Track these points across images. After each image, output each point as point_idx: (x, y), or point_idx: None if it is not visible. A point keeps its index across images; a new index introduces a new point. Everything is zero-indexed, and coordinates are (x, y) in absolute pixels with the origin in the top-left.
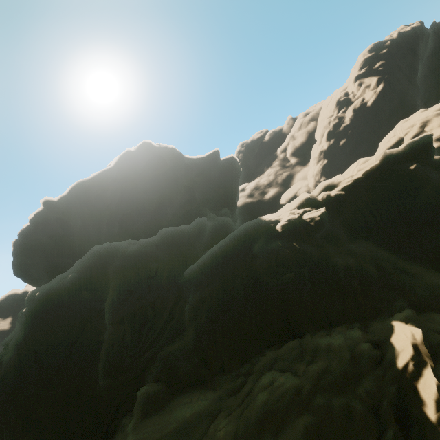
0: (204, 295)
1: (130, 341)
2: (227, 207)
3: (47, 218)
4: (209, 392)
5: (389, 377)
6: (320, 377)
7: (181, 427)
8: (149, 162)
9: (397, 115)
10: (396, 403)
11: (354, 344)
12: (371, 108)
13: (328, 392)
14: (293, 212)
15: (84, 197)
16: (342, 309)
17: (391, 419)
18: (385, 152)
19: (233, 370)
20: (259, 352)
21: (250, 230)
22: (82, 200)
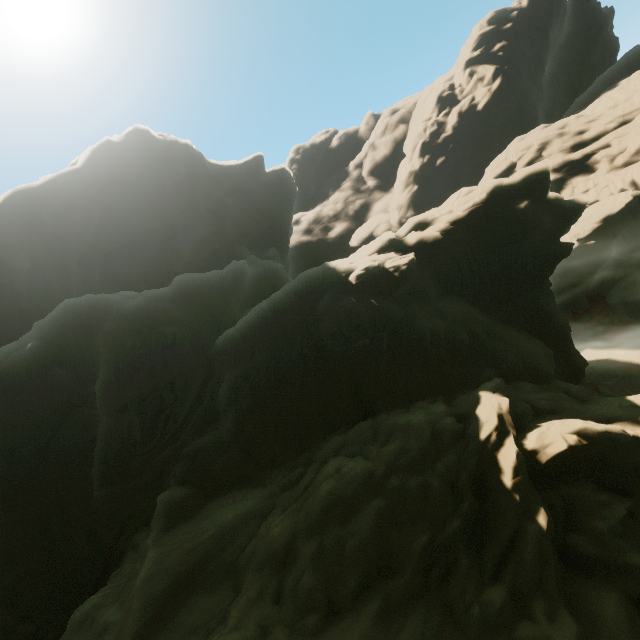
0: (248, 370)
1: (139, 435)
2: (275, 247)
3: None
4: (257, 490)
5: (470, 450)
6: (396, 458)
7: (223, 531)
8: (147, 165)
9: (513, 128)
10: (475, 475)
11: (436, 419)
12: (482, 114)
13: (405, 472)
14: (372, 258)
15: (32, 218)
16: (424, 381)
17: (468, 490)
18: (494, 182)
19: (288, 462)
20: (322, 438)
21: (313, 281)
22: (28, 222)
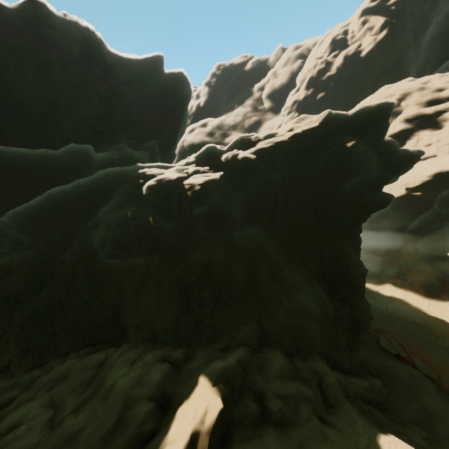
0: (10, 264)
1: None
2: (162, 140)
3: None
4: None
5: None
6: (61, 447)
7: None
8: (35, 36)
9: (386, 79)
10: None
11: (136, 400)
12: (363, 60)
13: None
14: (182, 169)
15: None
16: (173, 325)
17: None
18: (330, 113)
19: (15, 376)
20: (66, 353)
21: (115, 181)
22: None
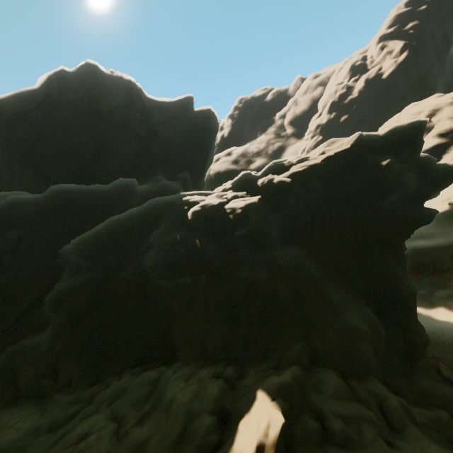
0: (74, 285)
1: None
2: (193, 170)
3: None
4: (31, 418)
5: None
6: None
7: None
8: (89, 92)
9: (411, 97)
10: None
11: (197, 413)
12: (386, 81)
13: None
14: (222, 195)
15: None
16: (223, 343)
17: None
18: (361, 135)
19: (76, 391)
20: (120, 371)
21: (162, 209)
22: None
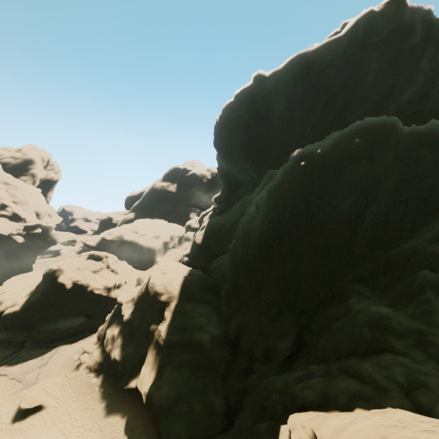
0: None
1: (409, 224)
2: None
3: (253, 95)
4: None
5: None
6: None
7: None
8: (397, 29)
9: None
10: None
11: None
12: None
13: None
14: None
15: (303, 73)
16: None
17: None
18: None
19: None
20: None
21: None
22: (299, 76)
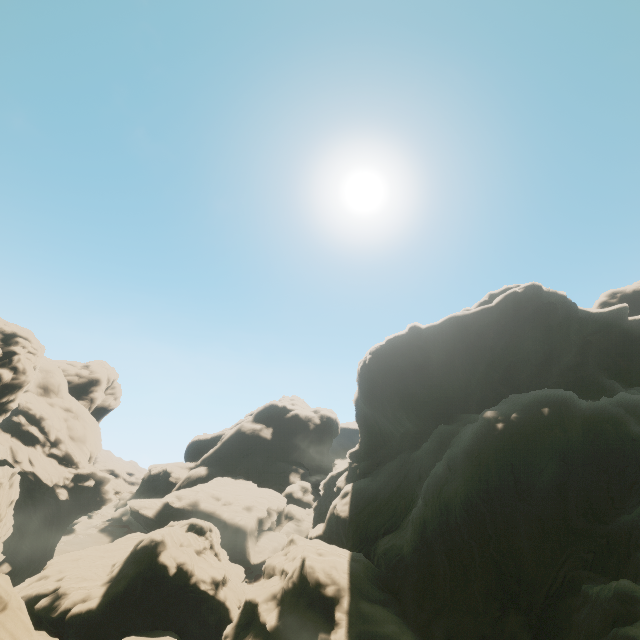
0: None
1: (617, 493)
2: (631, 386)
3: (408, 343)
4: None
5: None
6: None
7: None
8: (542, 308)
9: None
10: None
11: None
12: None
13: None
14: None
15: (462, 332)
16: None
17: None
18: None
19: None
20: None
21: None
22: (458, 334)
